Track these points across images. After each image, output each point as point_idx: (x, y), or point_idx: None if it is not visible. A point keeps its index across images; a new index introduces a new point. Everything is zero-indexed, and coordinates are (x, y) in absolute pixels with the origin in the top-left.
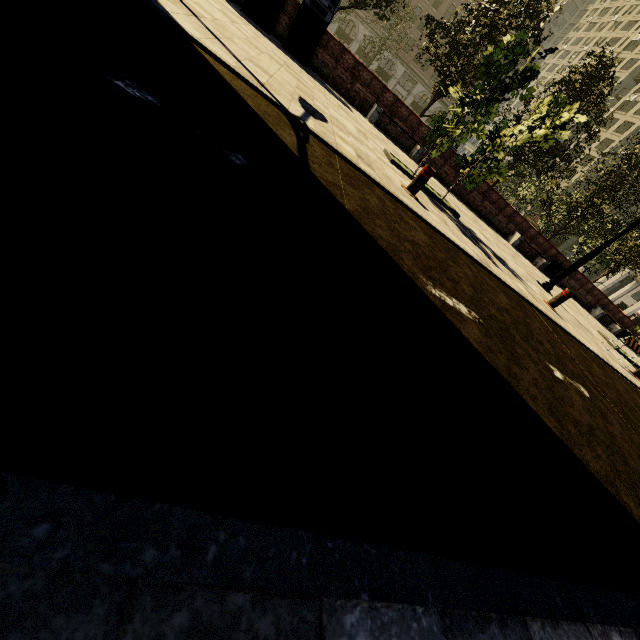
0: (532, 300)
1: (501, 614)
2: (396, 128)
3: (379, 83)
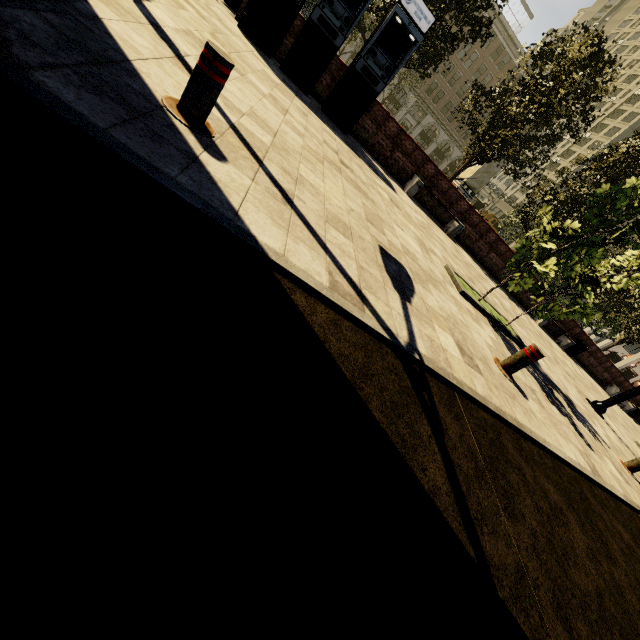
0: (631, 495)
1: None
2: (433, 200)
3: (422, 154)
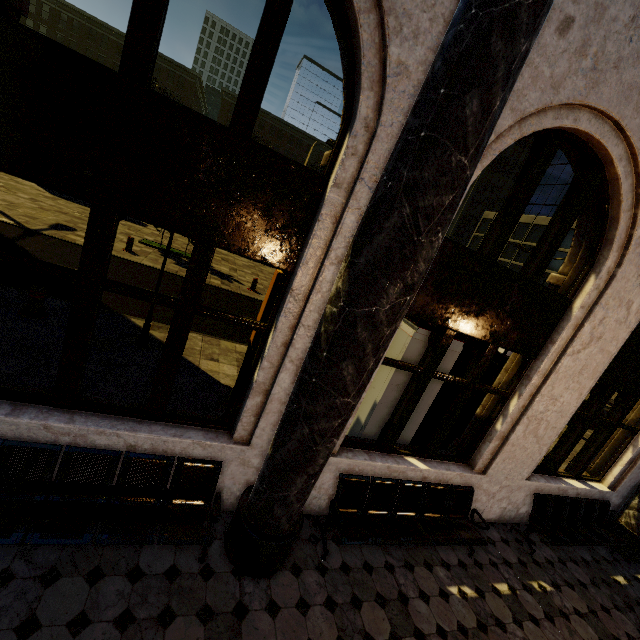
0: (215, 284)
1: None
2: None
3: None
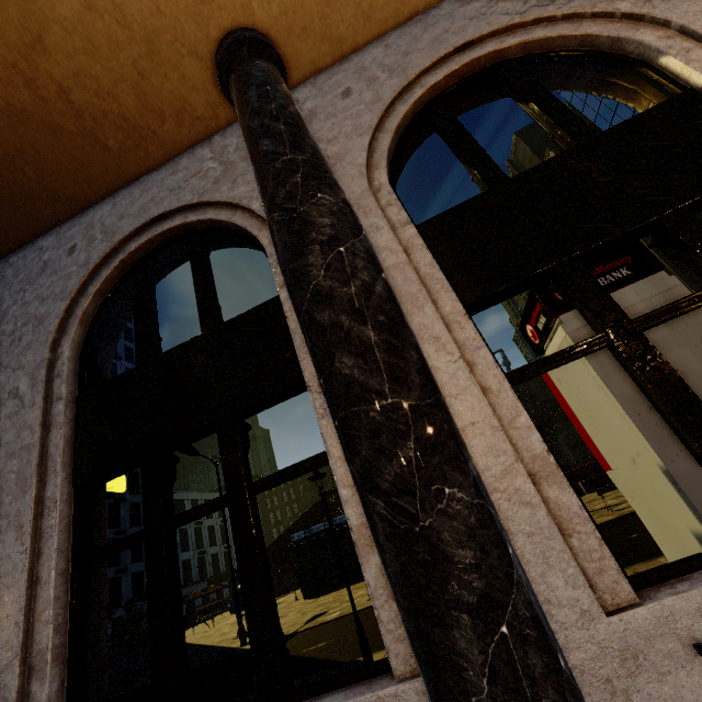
0: None
1: None
2: None
3: None
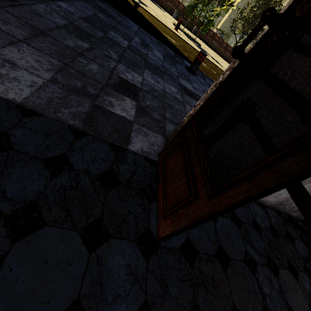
0: (219, 66)
1: (147, 33)
2: (185, 20)
3: (177, 0)
